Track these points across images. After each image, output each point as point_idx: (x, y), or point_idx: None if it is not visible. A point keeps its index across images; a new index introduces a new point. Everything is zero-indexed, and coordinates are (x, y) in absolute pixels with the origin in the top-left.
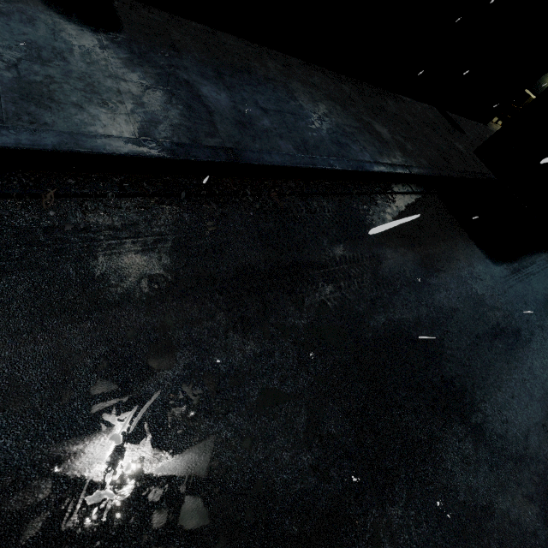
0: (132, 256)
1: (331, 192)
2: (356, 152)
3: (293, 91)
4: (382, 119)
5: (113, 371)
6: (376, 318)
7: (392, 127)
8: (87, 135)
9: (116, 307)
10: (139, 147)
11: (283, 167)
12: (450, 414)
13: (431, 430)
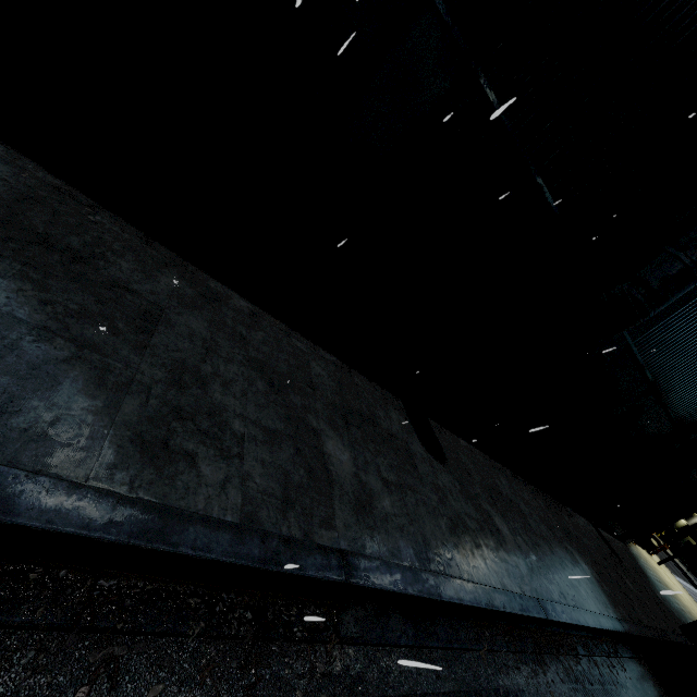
0: None
1: (590, 653)
2: (586, 599)
3: (524, 513)
4: (575, 545)
5: None
6: None
7: (584, 556)
8: (490, 589)
9: None
10: (510, 602)
11: (566, 623)
12: None
13: None
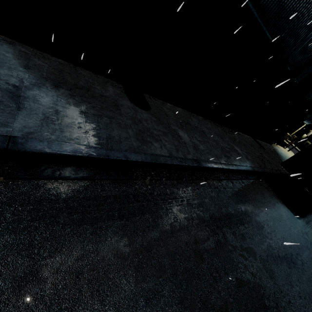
0: (176, 207)
1: (229, 178)
2: (233, 160)
3: (204, 131)
4: (236, 143)
5: (186, 262)
6: (263, 244)
7: (240, 147)
8: (157, 155)
9: (179, 231)
10: (172, 160)
11: (213, 168)
12: (308, 302)
13: (303, 310)
